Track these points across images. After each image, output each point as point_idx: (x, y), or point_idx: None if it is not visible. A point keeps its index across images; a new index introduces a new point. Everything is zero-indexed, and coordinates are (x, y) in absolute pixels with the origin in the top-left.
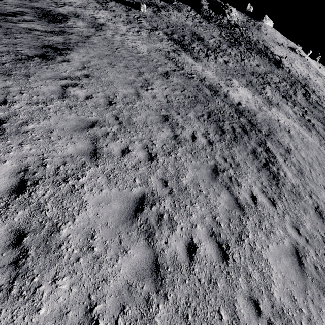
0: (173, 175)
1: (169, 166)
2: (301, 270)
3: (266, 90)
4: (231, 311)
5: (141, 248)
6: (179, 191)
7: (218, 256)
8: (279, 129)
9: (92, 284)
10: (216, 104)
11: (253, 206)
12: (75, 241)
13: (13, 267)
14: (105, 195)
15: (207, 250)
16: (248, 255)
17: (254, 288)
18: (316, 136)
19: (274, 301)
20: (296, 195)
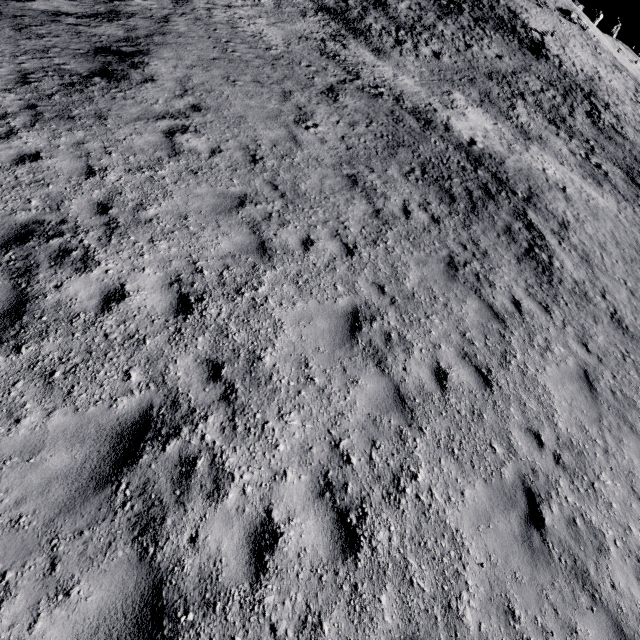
0: (390, 276)
1: (380, 262)
2: (593, 396)
3: (518, 109)
4: (506, 443)
5: (374, 377)
6: (404, 300)
7: (477, 383)
8: (547, 186)
9: (327, 419)
10: (433, 147)
11: (517, 316)
12: (287, 372)
13: (225, 404)
14: (303, 311)
15: (462, 376)
16: (519, 380)
17: (532, 419)
18: (610, 195)
19: (560, 432)
20: (581, 297)
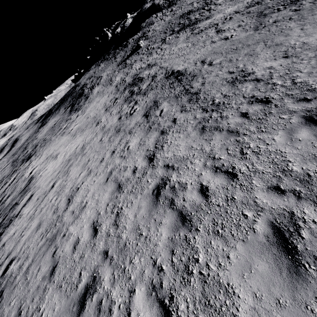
0: None
1: (316, 17)
2: None
3: None
4: None
5: None
6: None
7: None
8: None
9: None
10: (272, 1)
11: None
12: None
13: None
14: None
15: None
16: None
17: None
18: None
19: None
20: None
